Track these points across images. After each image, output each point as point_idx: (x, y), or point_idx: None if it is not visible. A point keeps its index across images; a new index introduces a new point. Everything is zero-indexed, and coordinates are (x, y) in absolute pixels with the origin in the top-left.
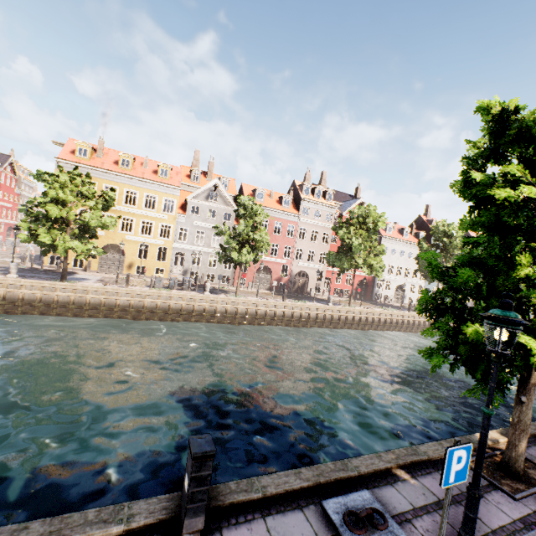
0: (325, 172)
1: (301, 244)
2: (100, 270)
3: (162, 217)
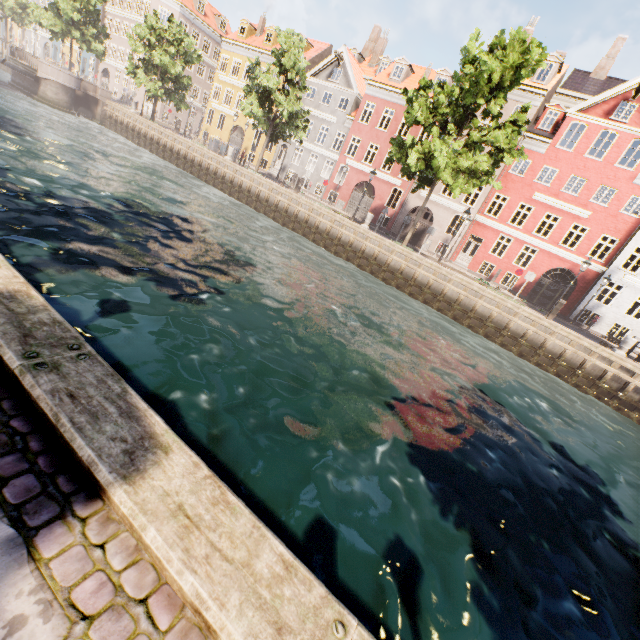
0: (621, 38)
1: None
2: None
3: None
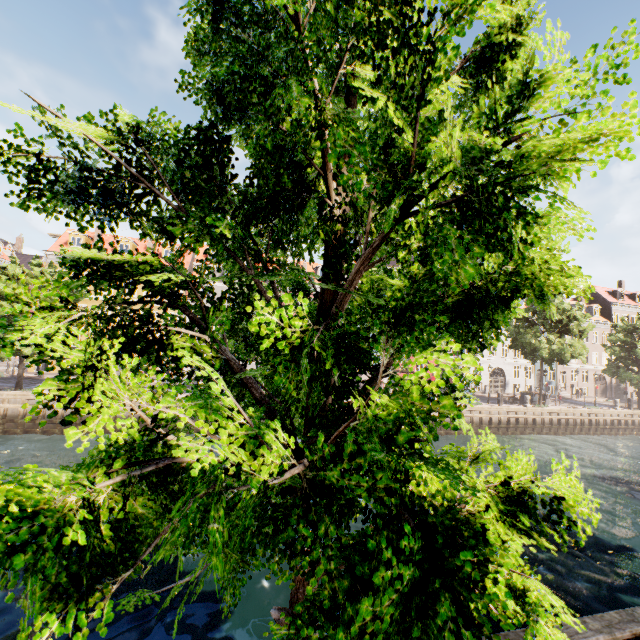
0: None
1: None
2: None
3: None
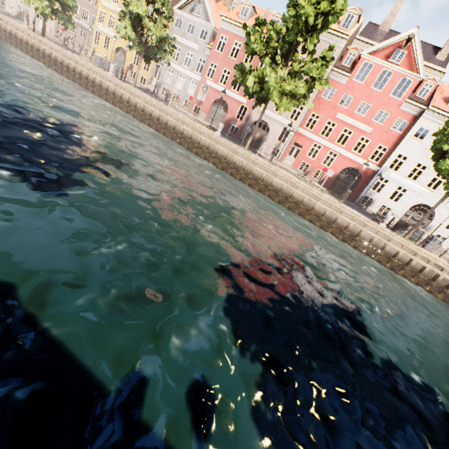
0: (400, 1)
1: None
2: None
3: None
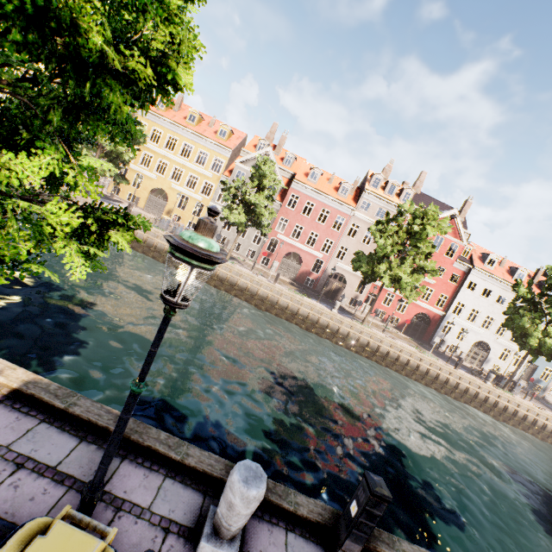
0: (425, 172)
1: (347, 243)
2: (145, 209)
3: (208, 174)
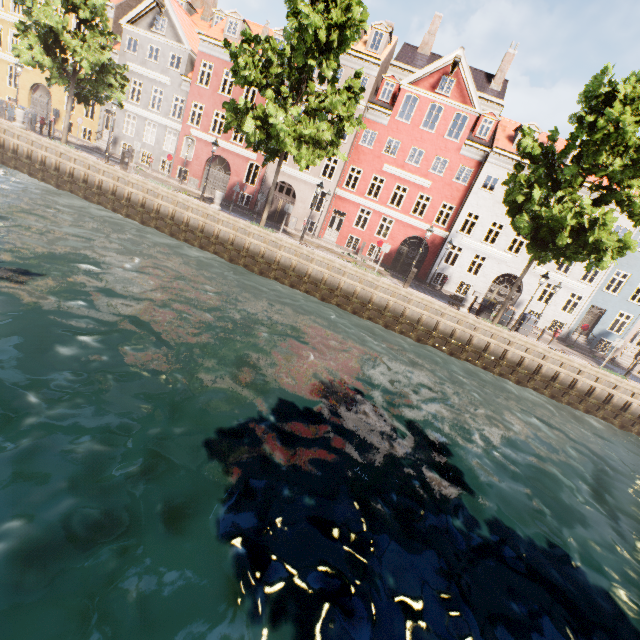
0: (438, 16)
1: None
2: None
3: None
